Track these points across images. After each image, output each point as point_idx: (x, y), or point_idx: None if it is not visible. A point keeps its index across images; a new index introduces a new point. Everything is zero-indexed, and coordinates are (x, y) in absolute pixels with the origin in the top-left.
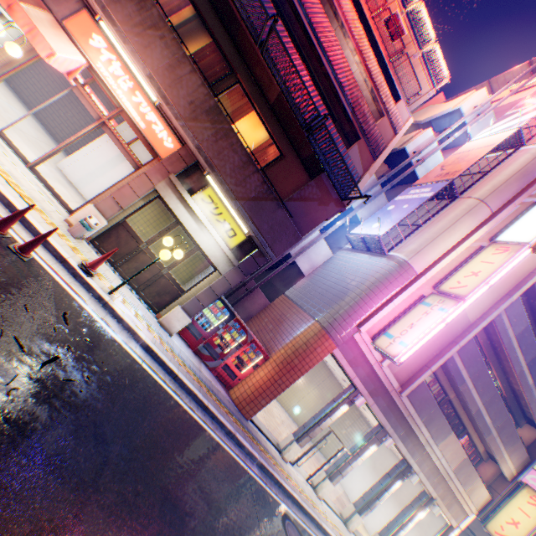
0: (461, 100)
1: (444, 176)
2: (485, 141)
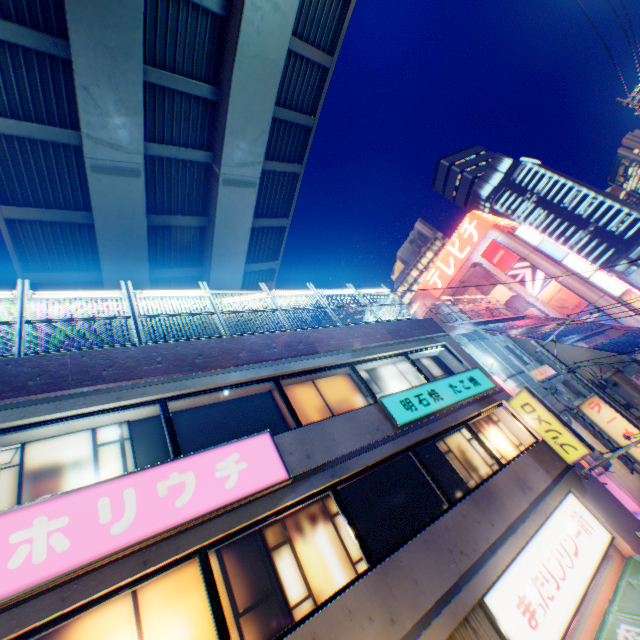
0: (500, 294)
1: (577, 307)
2: (549, 290)
